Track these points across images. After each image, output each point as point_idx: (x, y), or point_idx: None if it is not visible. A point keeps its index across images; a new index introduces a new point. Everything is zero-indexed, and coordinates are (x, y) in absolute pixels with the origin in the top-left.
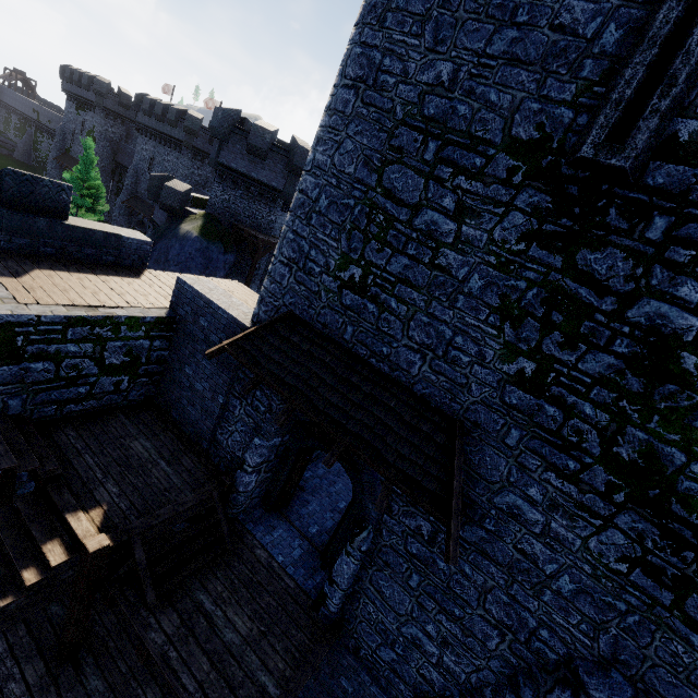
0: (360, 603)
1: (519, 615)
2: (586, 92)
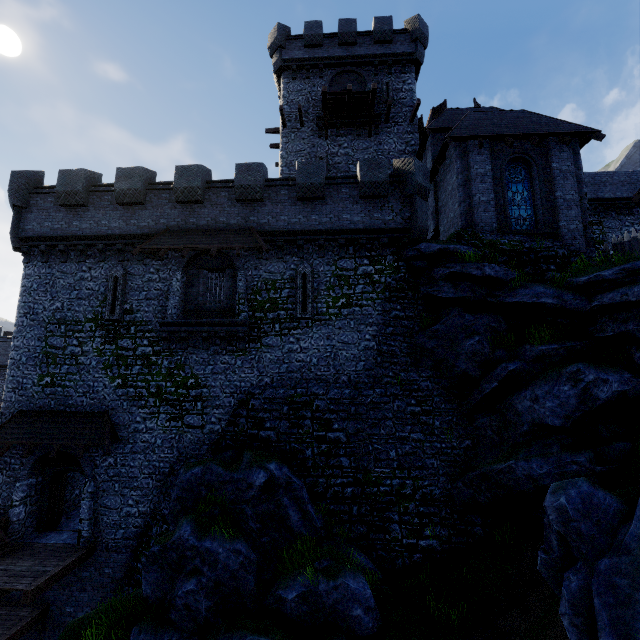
0: (100, 521)
1: (153, 465)
2: (102, 303)
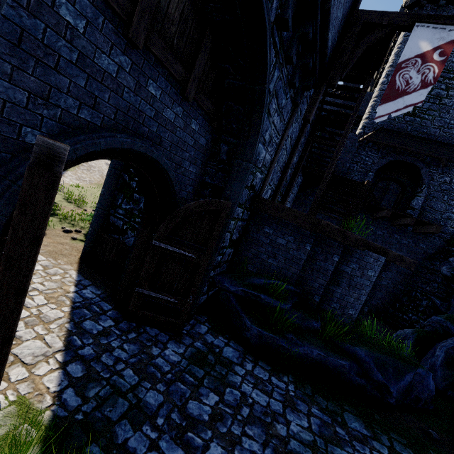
0: (423, 215)
1: None
2: None
